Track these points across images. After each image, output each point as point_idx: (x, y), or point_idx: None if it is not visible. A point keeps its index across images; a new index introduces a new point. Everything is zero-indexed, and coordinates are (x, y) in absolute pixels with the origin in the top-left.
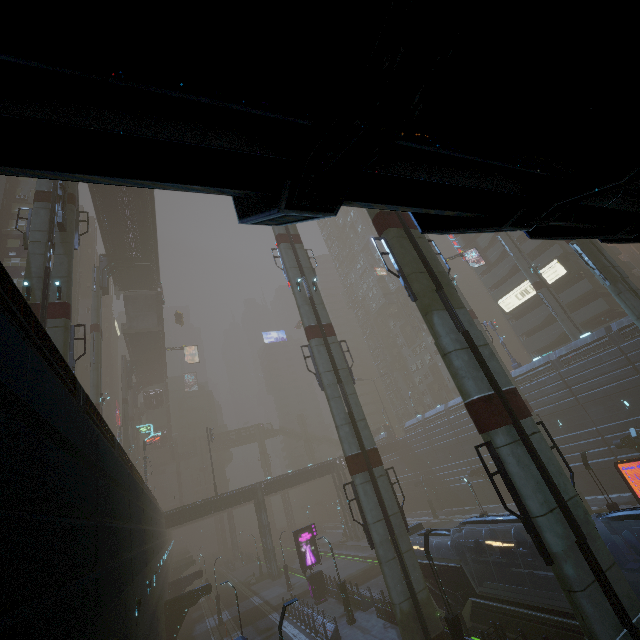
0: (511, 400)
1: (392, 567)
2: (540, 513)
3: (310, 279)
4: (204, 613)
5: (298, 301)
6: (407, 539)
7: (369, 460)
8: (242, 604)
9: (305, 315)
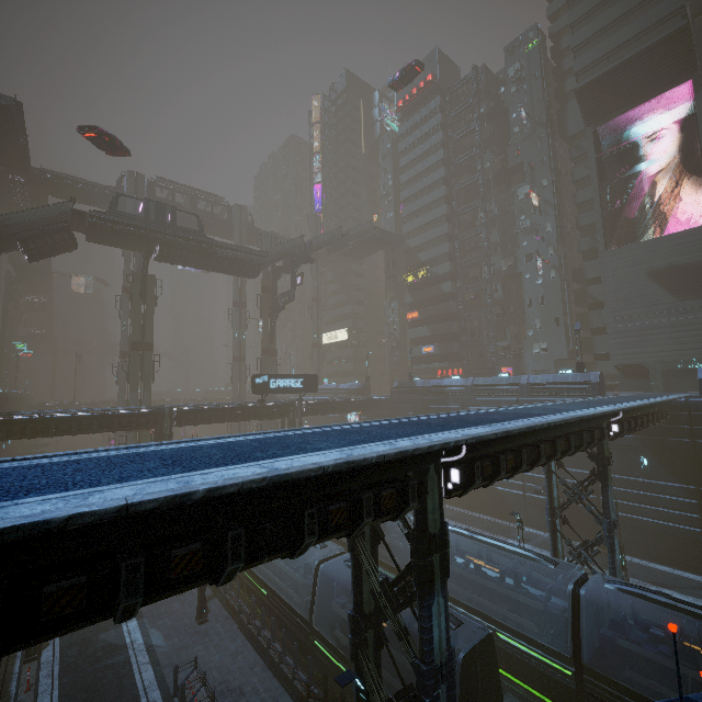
0: None
1: None
2: None
3: None
4: None
5: (121, 334)
6: None
7: None
8: None
9: (122, 344)
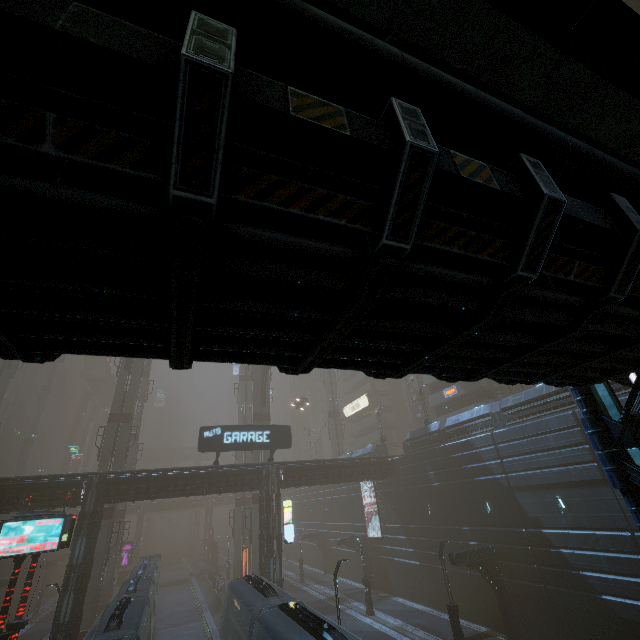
0: (105, 511)
1: None
2: None
3: (140, 402)
4: None
5: None
6: (115, 558)
7: (116, 515)
8: None
9: None
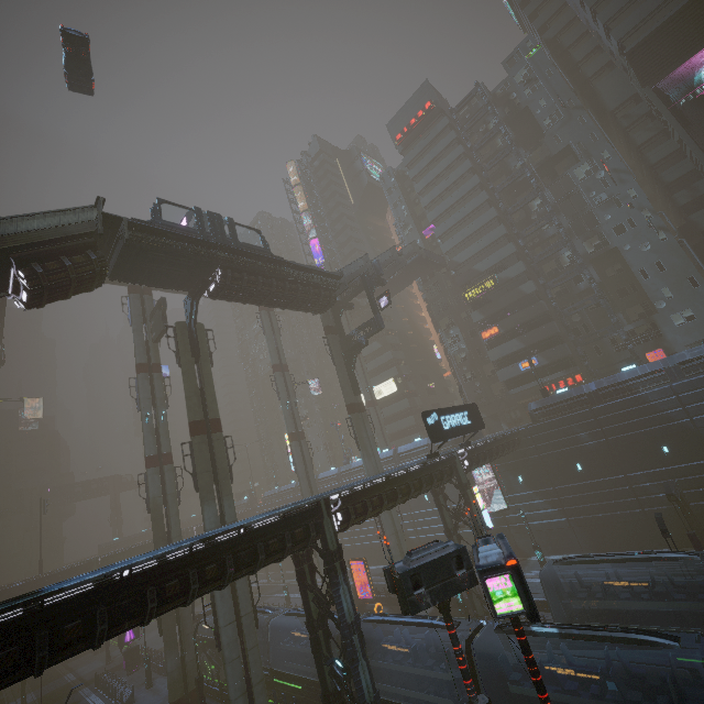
0: None
1: (173, 647)
2: (223, 625)
3: (161, 409)
4: (5, 698)
5: (144, 432)
6: (191, 626)
7: None
8: (53, 683)
9: (148, 446)
